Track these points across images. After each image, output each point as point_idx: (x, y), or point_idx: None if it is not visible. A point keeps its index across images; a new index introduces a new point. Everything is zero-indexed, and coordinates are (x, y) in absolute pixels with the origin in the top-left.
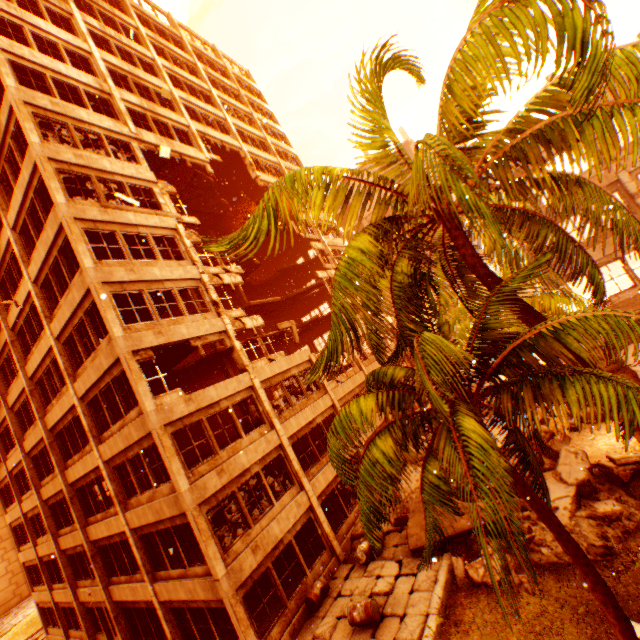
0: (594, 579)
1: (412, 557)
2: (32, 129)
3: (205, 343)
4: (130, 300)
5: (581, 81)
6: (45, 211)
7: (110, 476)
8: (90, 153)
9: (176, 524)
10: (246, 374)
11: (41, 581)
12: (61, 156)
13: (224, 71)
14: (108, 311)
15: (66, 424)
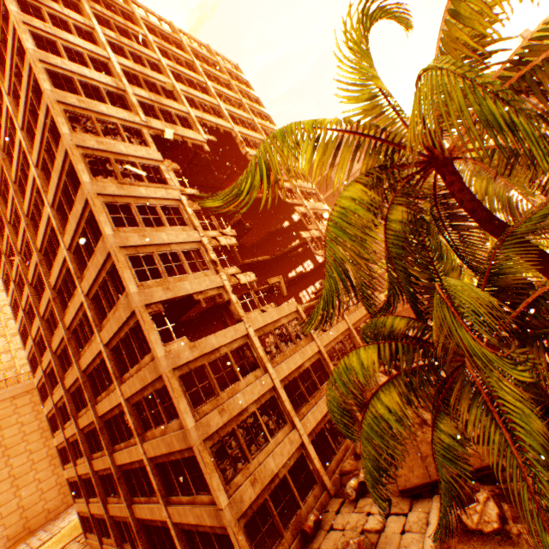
0: None
1: (401, 497)
2: (63, 123)
3: (206, 297)
4: (143, 261)
5: None
6: (75, 190)
7: (130, 412)
8: (109, 140)
9: (184, 456)
10: (242, 324)
11: (80, 494)
12: (86, 143)
13: (217, 66)
14: (125, 271)
15: (95, 366)
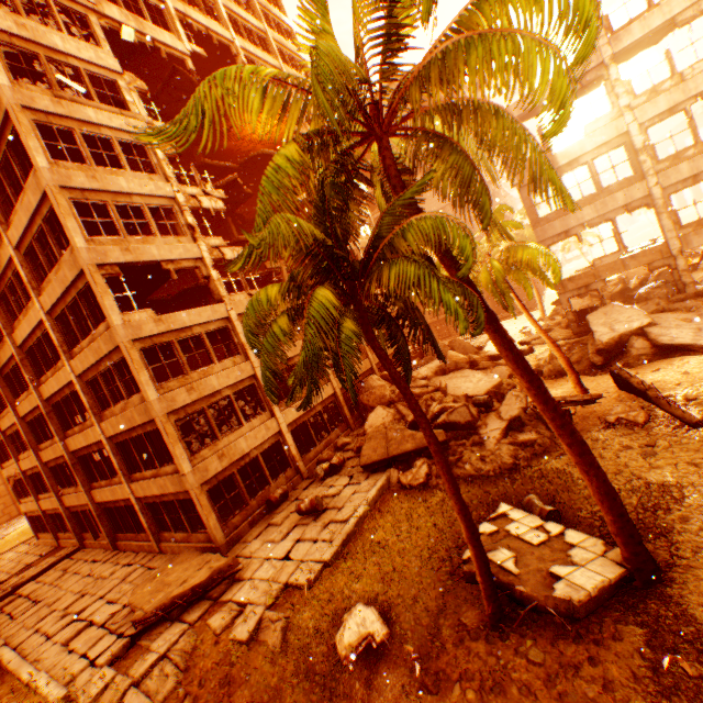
0: (425, 427)
1: (362, 472)
2: None
3: (178, 268)
4: (93, 211)
5: (423, 4)
6: None
7: (84, 390)
8: (36, 23)
9: (148, 431)
10: (222, 305)
11: (27, 494)
12: None
13: None
14: (68, 219)
15: (36, 341)
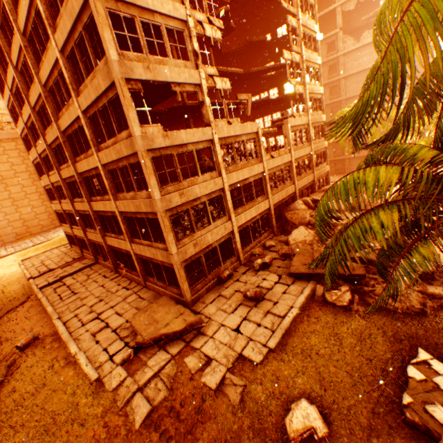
0: None
1: (288, 276)
2: None
3: (182, 91)
4: (123, 24)
5: None
6: None
7: (106, 176)
8: None
9: (148, 217)
10: (209, 129)
11: (66, 222)
12: None
13: None
14: (104, 29)
15: (73, 131)
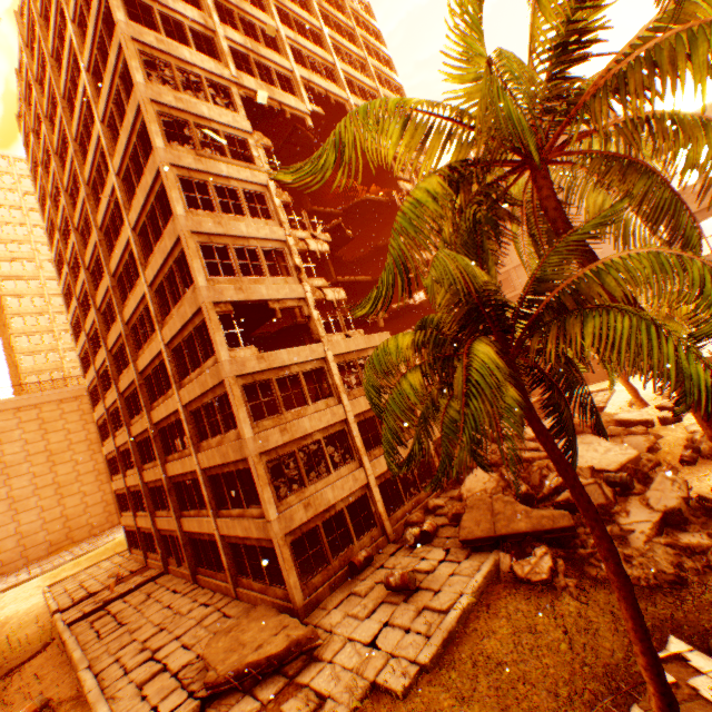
0: (600, 535)
1: (460, 548)
2: (138, 68)
3: (283, 307)
4: (215, 253)
5: None
6: (145, 157)
7: (187, 419)
8: (190, 97)
9: (239, 469)
10: (320, 345)
11: (128, 509)
12: (162, 99)
13: (340, 4)
14: (194, 260)
15: (154, 369)
